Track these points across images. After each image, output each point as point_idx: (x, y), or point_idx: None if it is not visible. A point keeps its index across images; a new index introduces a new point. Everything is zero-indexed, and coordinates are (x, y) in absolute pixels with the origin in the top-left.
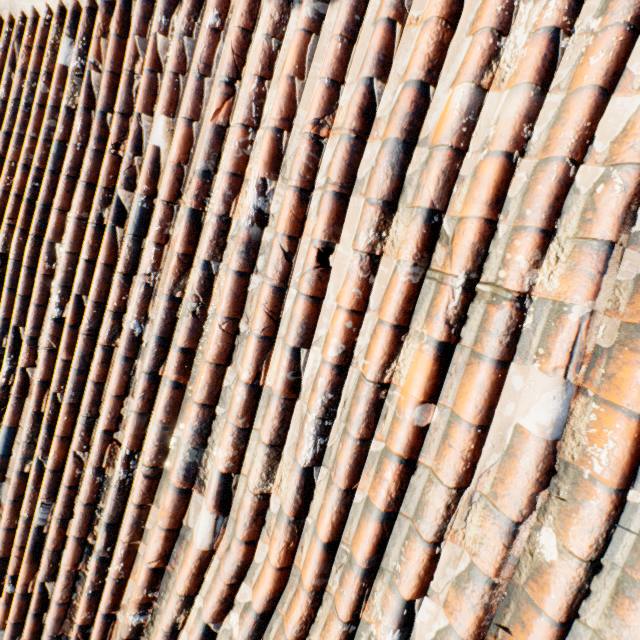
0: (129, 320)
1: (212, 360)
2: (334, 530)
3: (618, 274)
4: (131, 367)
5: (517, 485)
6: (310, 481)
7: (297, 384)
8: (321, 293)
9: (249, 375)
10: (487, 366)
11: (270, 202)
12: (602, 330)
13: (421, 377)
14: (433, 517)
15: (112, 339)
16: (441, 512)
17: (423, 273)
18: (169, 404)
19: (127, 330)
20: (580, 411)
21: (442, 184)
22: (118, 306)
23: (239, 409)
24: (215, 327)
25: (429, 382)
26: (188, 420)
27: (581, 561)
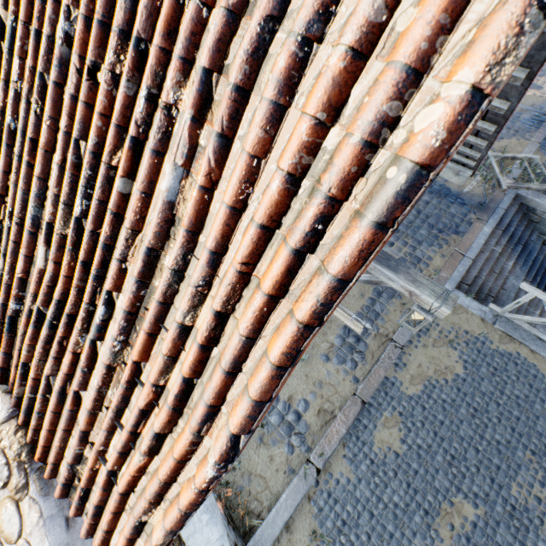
0: (7, 116)
1: (42, 147)
2: (87, 255)
3: (216, 95)
4: (12, 152)
5: (150, 226)
6: (81, 227)
7: (81, 166)
8: (93, 102)
9: (59, 158)
10: (148, 153)
11: (76, 28)
12: (204, 134)
13: (122, 160)
14: (120, 245)
15: (2, 131)
16: (123, 242)
17: (137, 89)
18: (26, 177)
19: (6, 124)
20: (188, 187)
21: (146, 17)
22: (4, 106)
23: (54, 181)
24: (43, 123)
25: (126, 163)
26: (32, 187)
27: (169, 269)
